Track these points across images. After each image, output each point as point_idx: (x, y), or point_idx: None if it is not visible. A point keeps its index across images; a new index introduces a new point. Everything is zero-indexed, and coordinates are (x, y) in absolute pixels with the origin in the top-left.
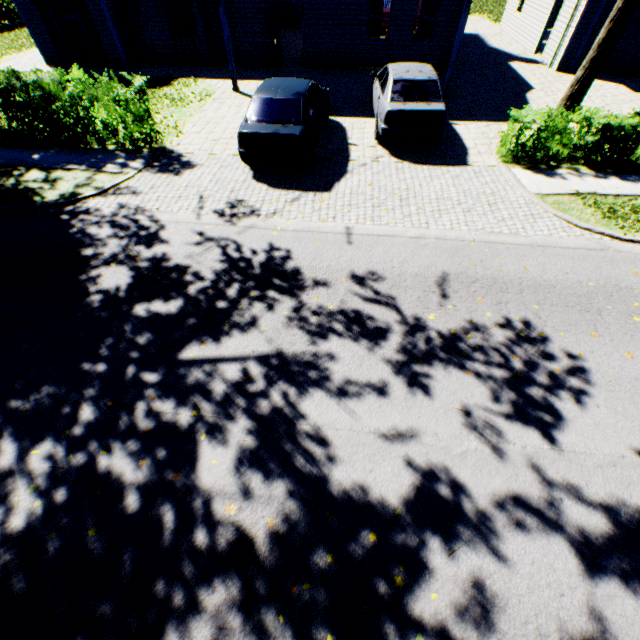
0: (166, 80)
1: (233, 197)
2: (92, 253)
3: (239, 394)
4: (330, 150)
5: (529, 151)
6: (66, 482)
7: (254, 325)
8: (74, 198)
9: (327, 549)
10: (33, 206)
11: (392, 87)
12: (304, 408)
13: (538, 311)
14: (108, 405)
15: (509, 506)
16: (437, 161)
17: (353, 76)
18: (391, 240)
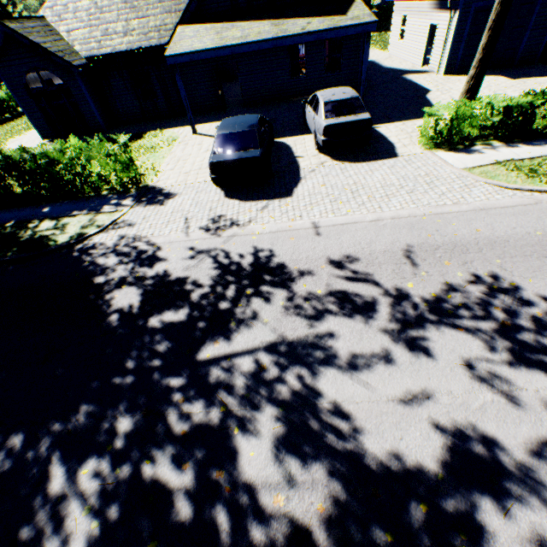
0: (138, 135)
1: (212, 214)
2: (104, 280)
3: (259, 384)
4: (282, 164)
5: (447, 136)
6: (117, 498)
7: (256, 318)
8: (81, 237)
9: (383, 528)
10: (49, 250)
11: (324, 108)
12: (321, 387)
13: (501, 264)
14: (142, 414)
15: (545, 453)
16: (372, 157)
17: (284, 106)
18: (354, 226)
